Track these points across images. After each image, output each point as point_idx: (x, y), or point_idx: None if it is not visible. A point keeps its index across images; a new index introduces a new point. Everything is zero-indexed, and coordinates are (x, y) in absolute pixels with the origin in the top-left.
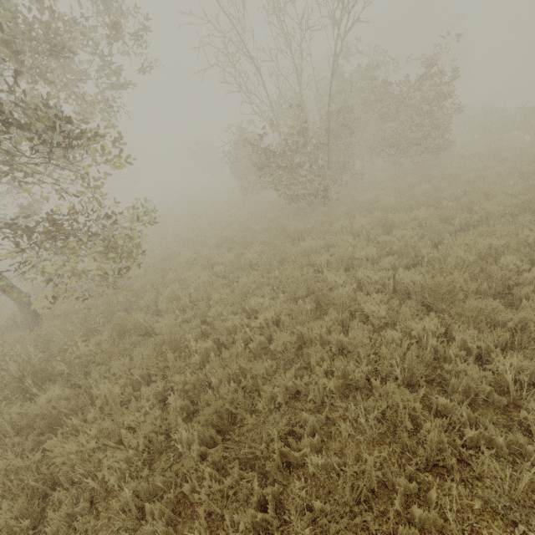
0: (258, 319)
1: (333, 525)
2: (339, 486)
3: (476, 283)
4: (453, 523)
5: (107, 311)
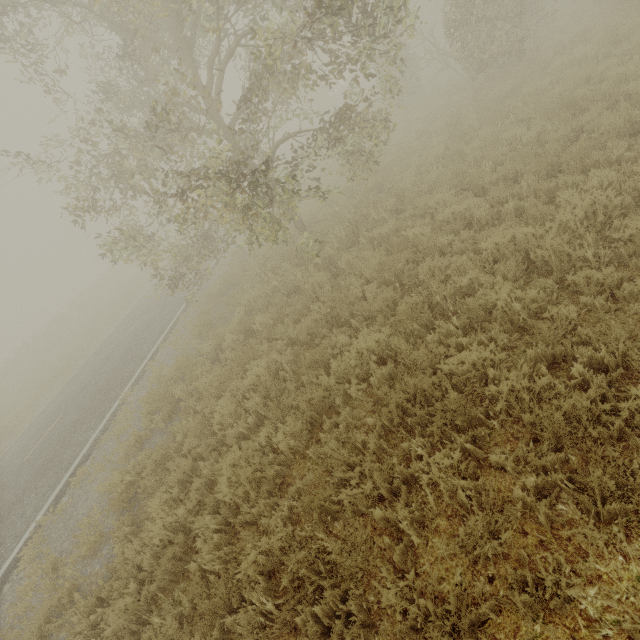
0: (529, 134)
1: None
2: None
3: None
4: None
5: (367, 198)
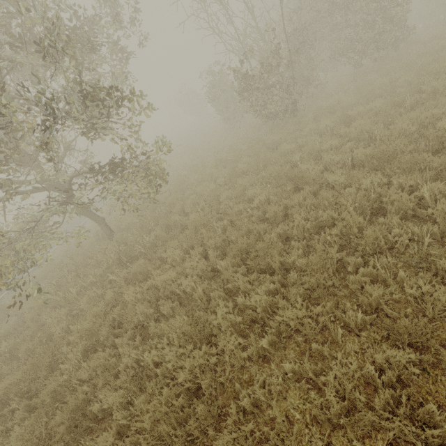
0: (255, 201)
1: (312, 278)
2: (314, 261)
3: (414, 145)
4: (380, 269)
5: (154, 219)
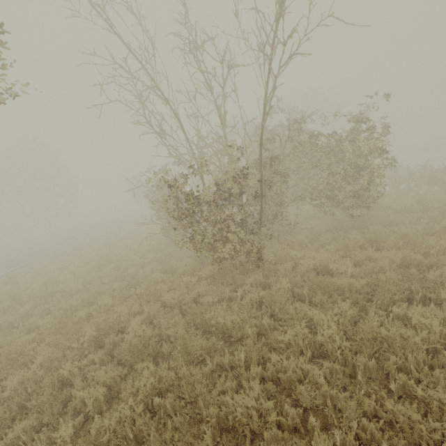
0: None
1: None
2: None
3: None
4: None
5: None
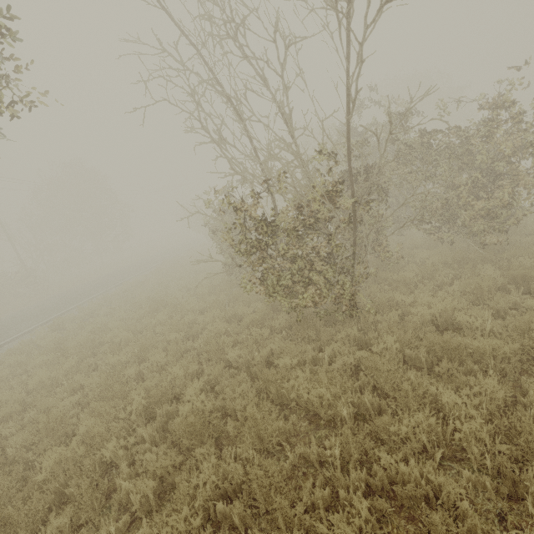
0: None
1: None
2: None
3: None
4: None
5: None
